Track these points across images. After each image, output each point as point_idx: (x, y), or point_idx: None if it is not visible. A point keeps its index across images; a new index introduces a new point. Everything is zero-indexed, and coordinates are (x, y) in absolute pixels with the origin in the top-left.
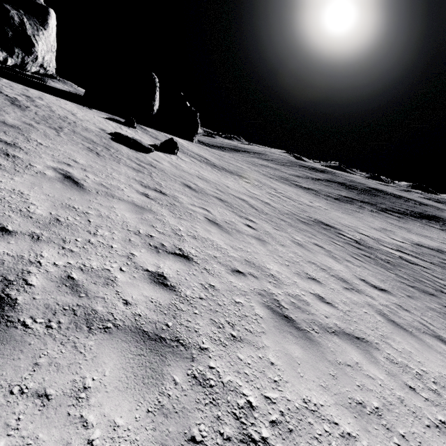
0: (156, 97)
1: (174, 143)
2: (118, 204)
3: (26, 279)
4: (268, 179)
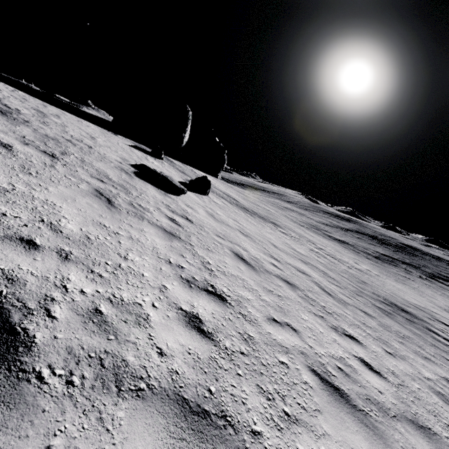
0: (187, 130)
1: (207, 182)
2: (129, 446)
3: None
4: (300, 227)
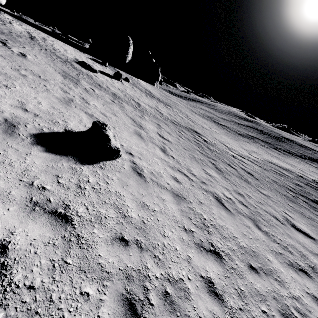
0: (129, 52)
1: (120, 74)
2: (37, 66)
3: None
4: (192, 113)
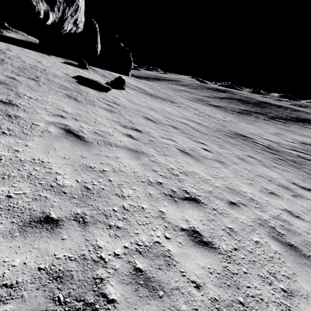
0: (98, 41)
1: (122, 80)
2: (118, 152)
3: (104, 294)
4: (189, 101)
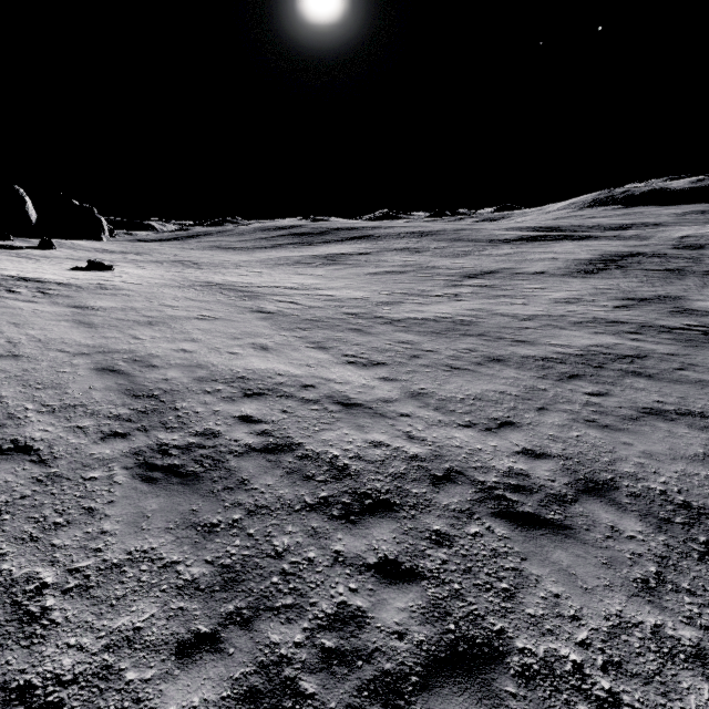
0: (29, 208)
1: (49, 242)
2: None
3: None
4: (184, 250)
